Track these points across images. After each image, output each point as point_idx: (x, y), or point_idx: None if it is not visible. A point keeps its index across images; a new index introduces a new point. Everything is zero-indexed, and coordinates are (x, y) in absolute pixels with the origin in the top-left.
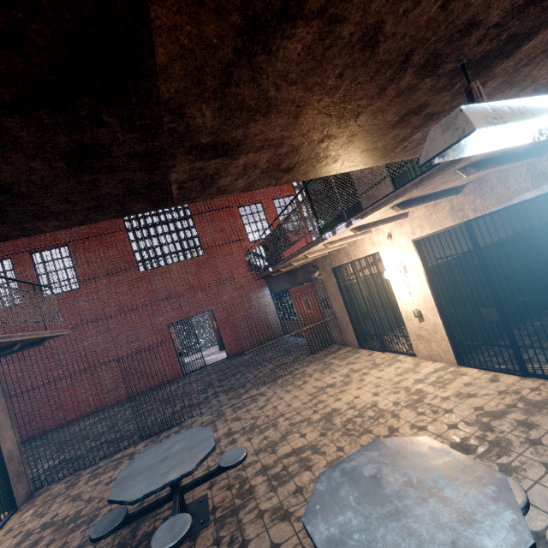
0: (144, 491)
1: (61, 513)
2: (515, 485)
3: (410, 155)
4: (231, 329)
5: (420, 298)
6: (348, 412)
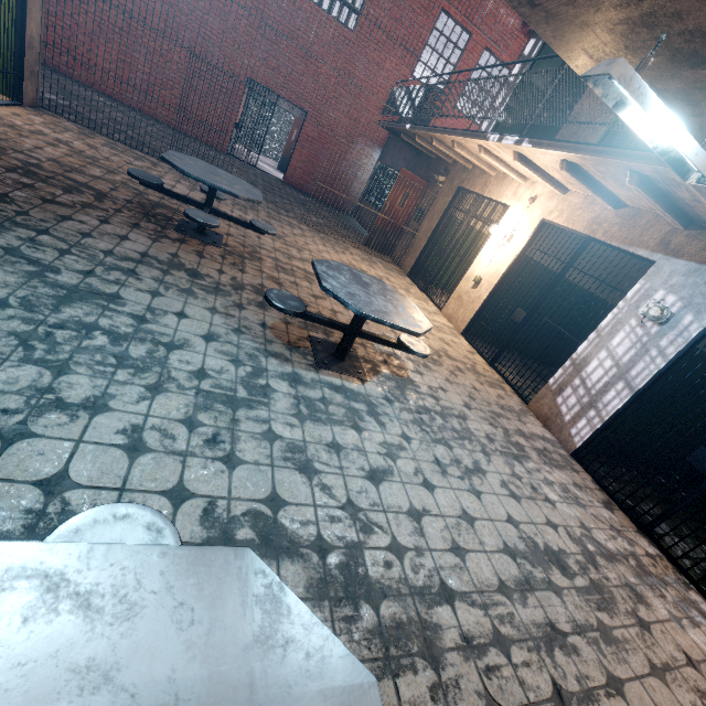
0: (197, 175)
1: (76, 145)
2: (428, 351)
3: None
4: (309, 155)
5: (493, 270)
6: None
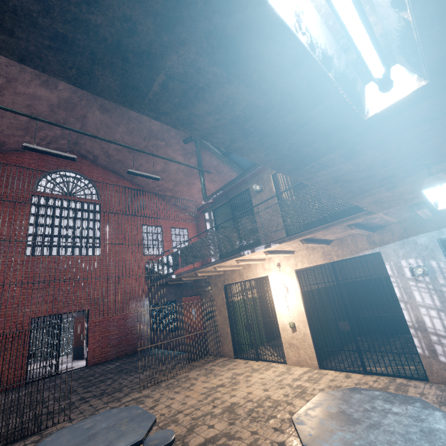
0: None
1: None
2: None
3: (357, 202)
4: (101, 333)
5: (296, 313)
6: (248, 404)
